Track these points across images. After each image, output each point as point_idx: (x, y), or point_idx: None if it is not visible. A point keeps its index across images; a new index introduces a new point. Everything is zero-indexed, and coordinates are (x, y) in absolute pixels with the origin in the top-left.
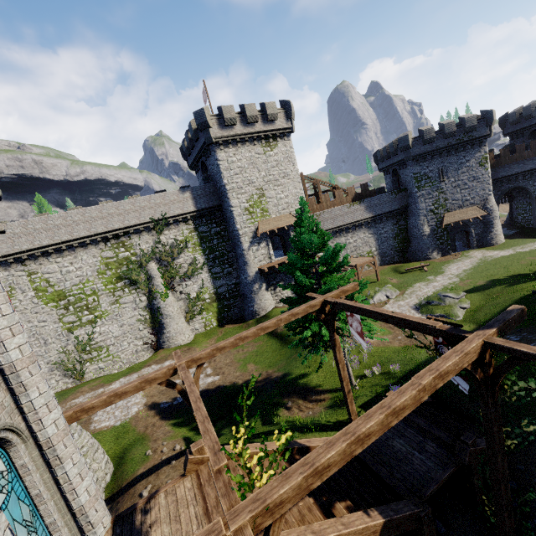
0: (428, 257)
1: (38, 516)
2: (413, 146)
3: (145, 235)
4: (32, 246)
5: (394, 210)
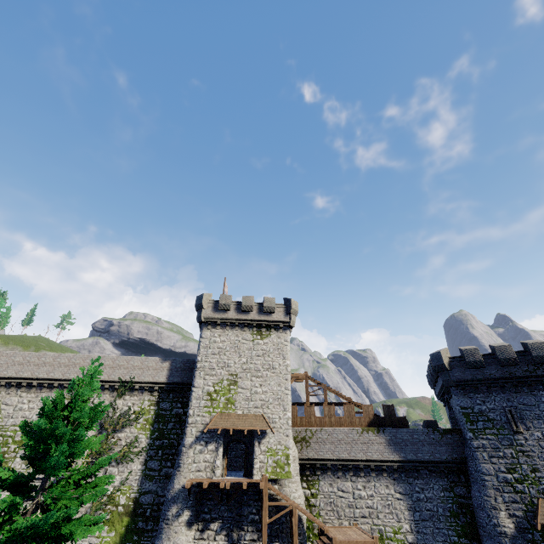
0: None
1: None
2: (452, 367)
3: (106, 394)
4: (15, 375)
5: (439, 461)
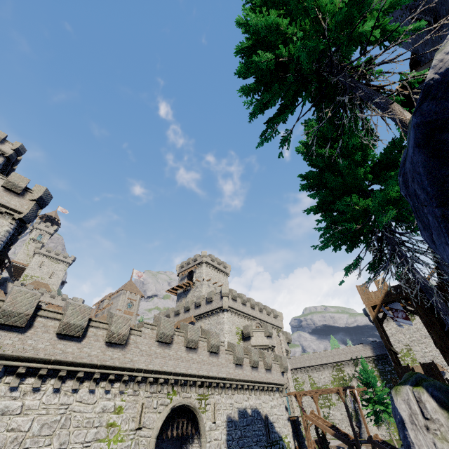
0: None
1: (288, 402)
2: None
3: (349, 366)
4: (309, 365)
5: None
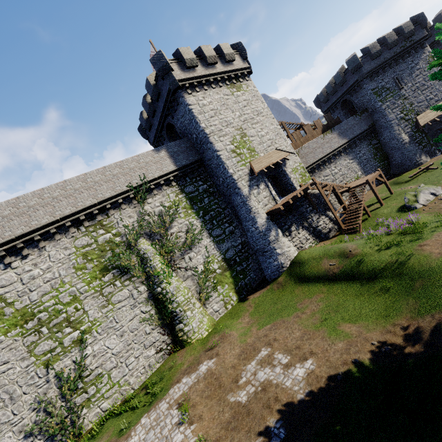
0: (419, 163)
1: None
2: (362, 64)
3: (125, 209)
4: None
5: (363, 131)
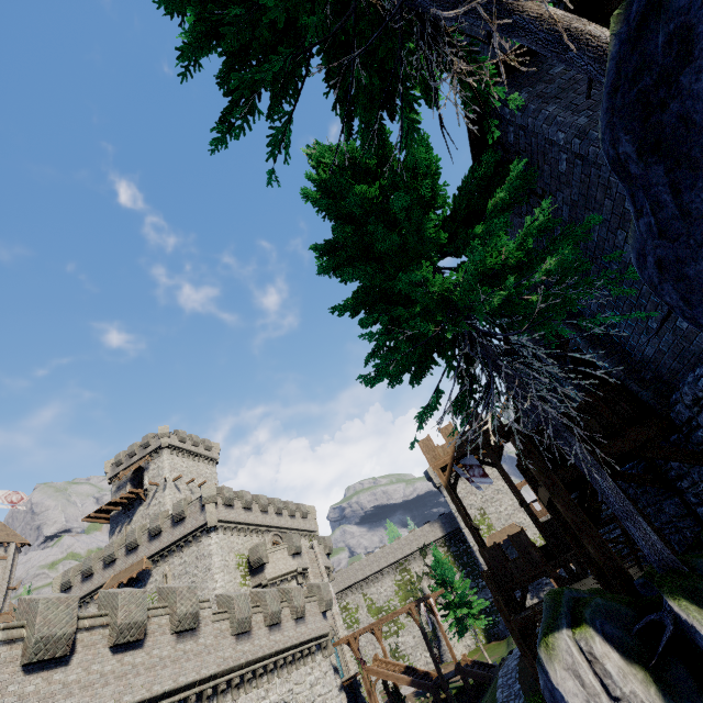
0: None
1: (338, 656)
2: None
3: (417, 560)
4: (363, 577)
5: None
